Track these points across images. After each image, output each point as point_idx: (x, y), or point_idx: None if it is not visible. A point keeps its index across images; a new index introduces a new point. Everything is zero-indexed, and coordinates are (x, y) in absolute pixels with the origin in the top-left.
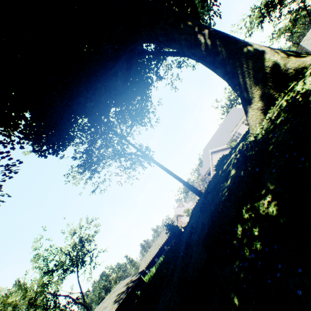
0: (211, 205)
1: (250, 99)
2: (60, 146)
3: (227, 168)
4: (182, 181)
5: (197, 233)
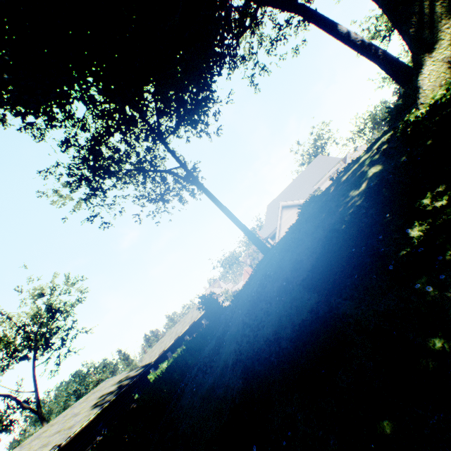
0: (315, 233)
1: (433, 42)
2: (42, 105)
3: (355, 173)
4: (242, 228)
5: (280, 279)
